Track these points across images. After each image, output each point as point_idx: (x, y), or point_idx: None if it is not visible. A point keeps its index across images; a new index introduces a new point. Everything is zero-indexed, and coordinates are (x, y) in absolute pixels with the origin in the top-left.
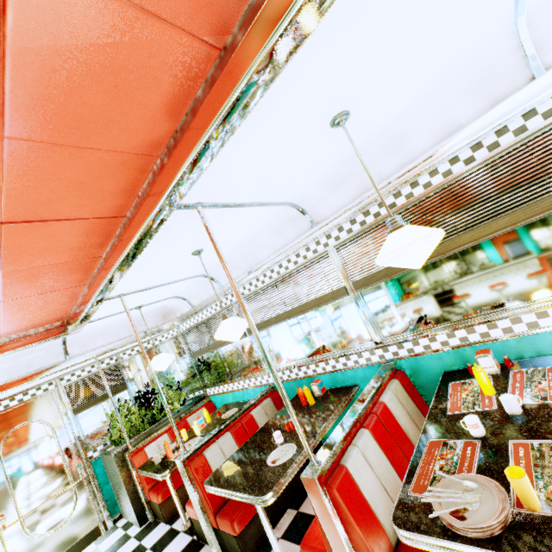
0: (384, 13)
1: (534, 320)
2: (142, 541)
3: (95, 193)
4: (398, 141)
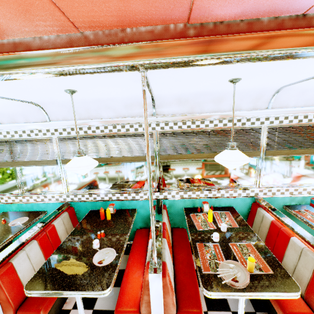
0: (311, 62)
1: (224, 193)
2: None
3: None
4: (219, 100)
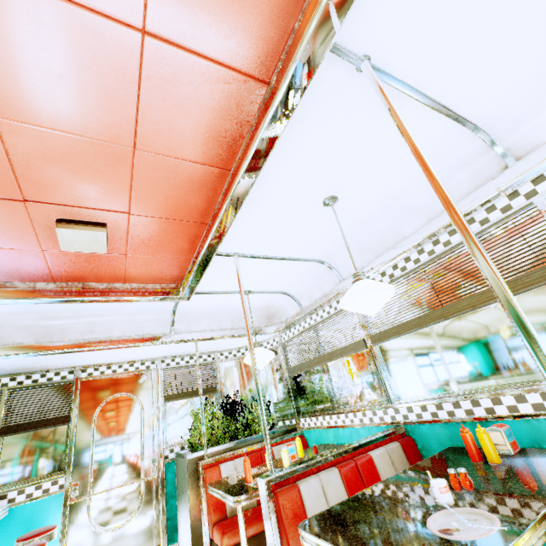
0: None
1: None
2: None
3: (246, 1)
4: None
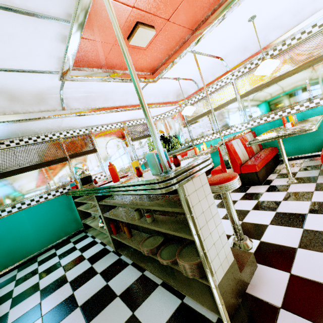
0: None
1: None
2: None
3: None
4: None
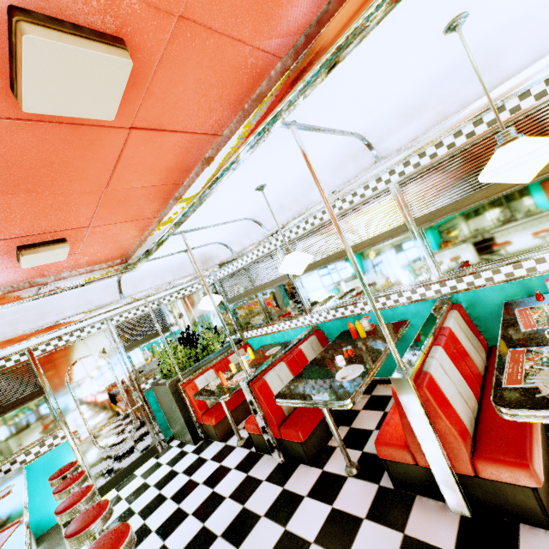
0: None
1: None
2: (201, 454)
3: (212, 101)
4: (492, 59)
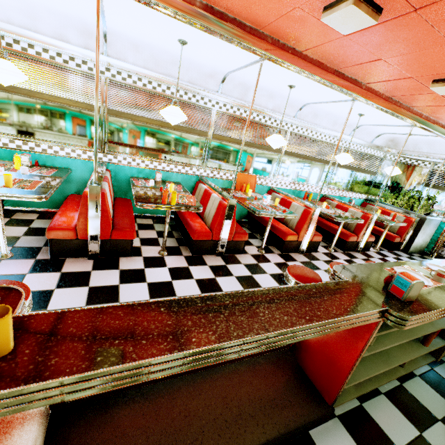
0: None
1: (58, 150)
2: None
3: None
4: (33, 14)
